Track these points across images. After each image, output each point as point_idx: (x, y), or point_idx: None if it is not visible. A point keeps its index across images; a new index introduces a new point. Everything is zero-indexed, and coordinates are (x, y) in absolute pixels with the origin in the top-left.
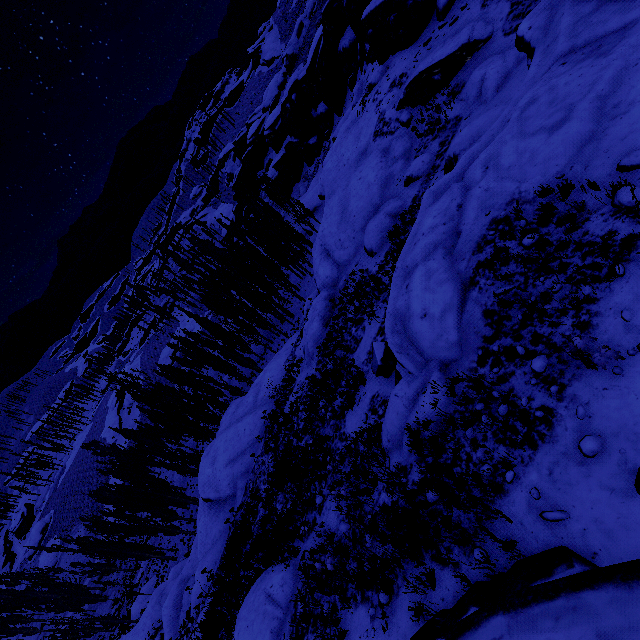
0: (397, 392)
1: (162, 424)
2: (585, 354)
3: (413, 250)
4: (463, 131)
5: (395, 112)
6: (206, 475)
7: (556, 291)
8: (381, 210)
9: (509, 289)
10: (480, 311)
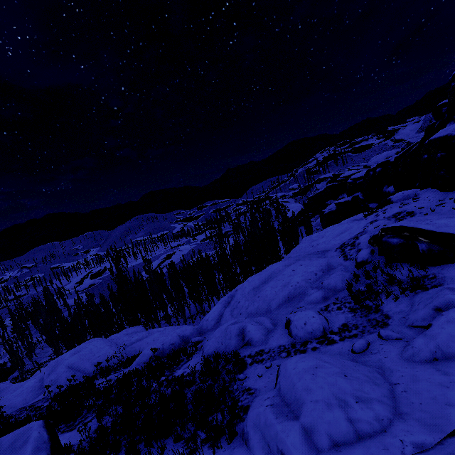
0: None
1: None
2: None
3: None
4: (304, 362)
5: (367, 241)
6: (64, 356)
7: None
8: (252, 320)
9: None
10: None
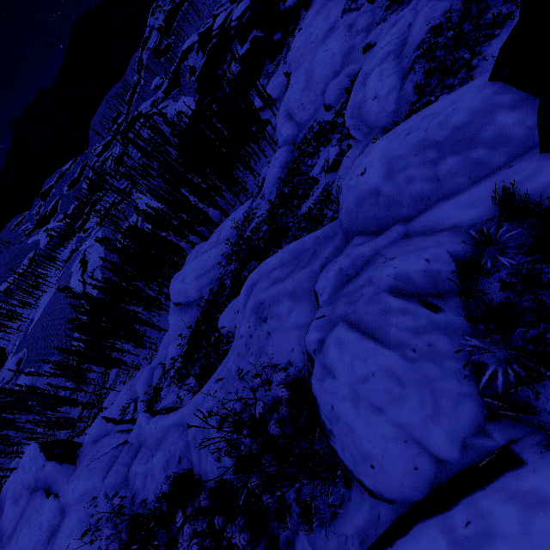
0: (348, 154)
1: (129, 273)
2: (469, 64)
3: (372, 60)
4: None
5: None
6: (177, 288)
7: (461, 57)
8: (341, 73)
9: (433, 67)
10: (412, 86)
